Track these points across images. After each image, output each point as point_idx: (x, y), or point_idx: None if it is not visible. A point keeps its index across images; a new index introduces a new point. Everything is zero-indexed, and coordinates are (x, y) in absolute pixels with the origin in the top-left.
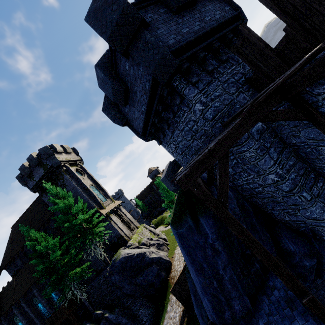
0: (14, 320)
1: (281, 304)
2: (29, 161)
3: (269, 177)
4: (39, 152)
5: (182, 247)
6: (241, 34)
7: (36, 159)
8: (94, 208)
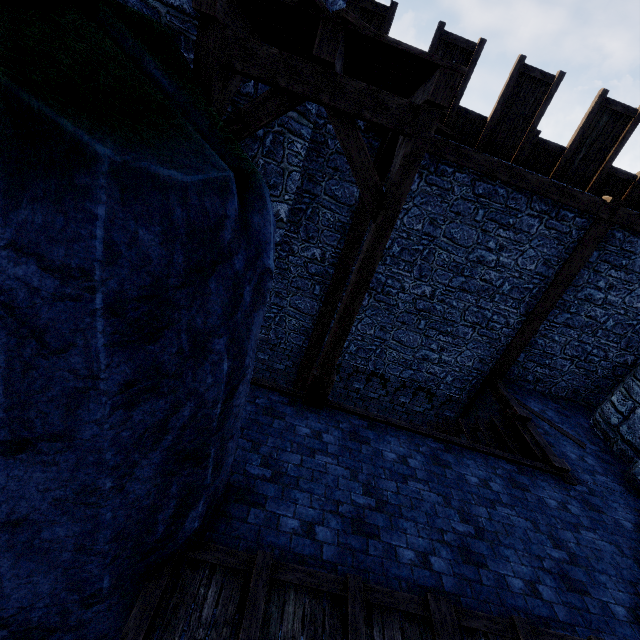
0: None
1: (262, 421)
2: None
3: (279, 207)
4: None
5: (109, 257)
6: (385, 8)
7: None
8: None
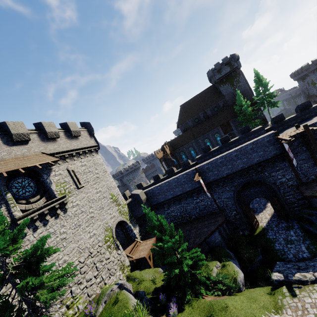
0: (189, 149)
1: None
2: (224, 60)
3: None
4: (232, 56)
5: None
6: None
7: (229, 60)
8: (253, 99)
